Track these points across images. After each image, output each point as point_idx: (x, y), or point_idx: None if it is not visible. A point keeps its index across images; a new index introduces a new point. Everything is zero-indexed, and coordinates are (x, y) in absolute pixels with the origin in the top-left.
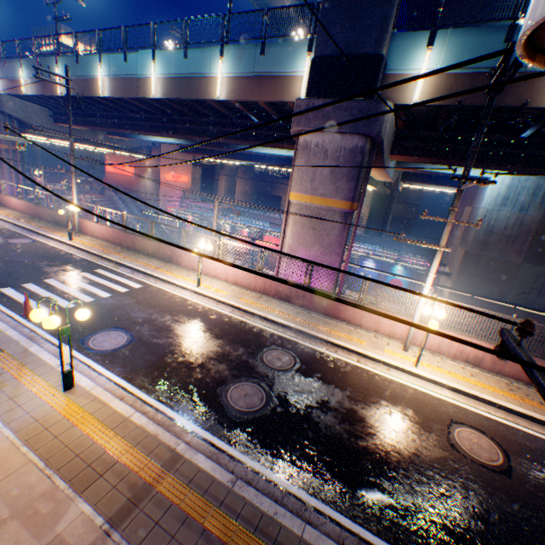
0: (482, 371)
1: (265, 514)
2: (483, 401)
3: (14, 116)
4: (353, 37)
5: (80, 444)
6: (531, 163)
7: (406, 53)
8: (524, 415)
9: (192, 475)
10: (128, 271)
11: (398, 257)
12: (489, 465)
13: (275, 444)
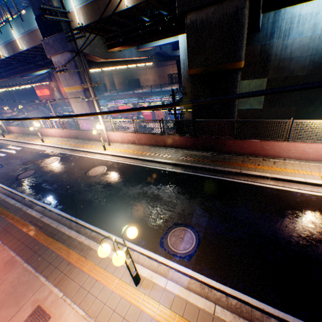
0: (135, 146)
1: None
2: (120, 157)
3: None
4: (41, 2)
5: None
6: (159, 33)
7: (65, 1)
8: (131, 158)
9: None
10: (21, 144)
11: None
12: (92, 175)
13: (23, 184)
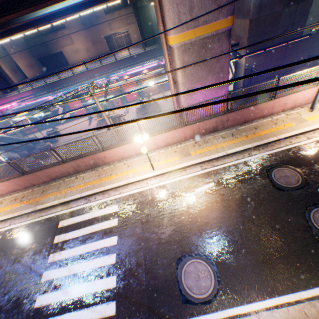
0: None
1: None
2: None
3: None
4: None
5: None
6: None
7: None
8: None
9: None
10: (82, 202)
11: None
12: None
13: None
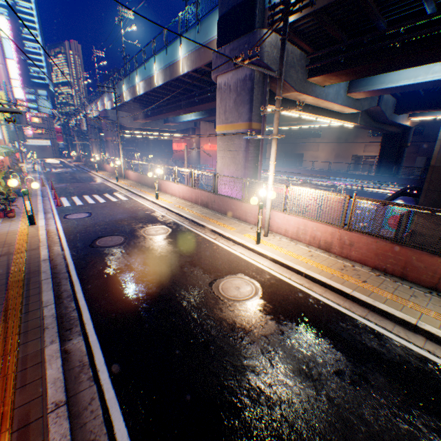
0: (329, 256)
1: (40, 271)
2: (294, 271)
3: (114, 121)
4: None
5: (11, 239)
6: None
7: None
8: (325, 285)
9: (33, 254)
10: (130, 194)
11: None
12: (225, 298)
13: (92, 258)
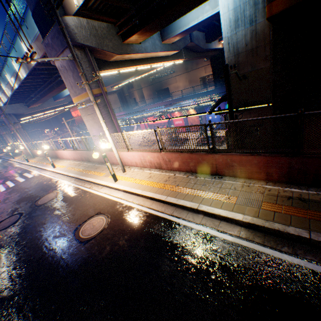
0: (162, 172)
1: None
2: (136, 195)
3: (11, 113)
4: None
5: None
6: None
7: None
8: (153, 198)
9: None
10: (36, 169)
11: None
12: (82, 238)
13: None
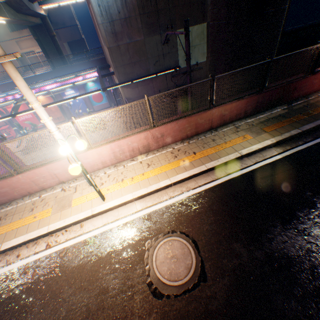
0: (154, 154)
1: None
2: (163, 188)
3: None
4: None
5: None
6: None
7: None
8: (191, 177)
9: None
10: None
11: (84, 76)
12: (189, 281)
13: None
